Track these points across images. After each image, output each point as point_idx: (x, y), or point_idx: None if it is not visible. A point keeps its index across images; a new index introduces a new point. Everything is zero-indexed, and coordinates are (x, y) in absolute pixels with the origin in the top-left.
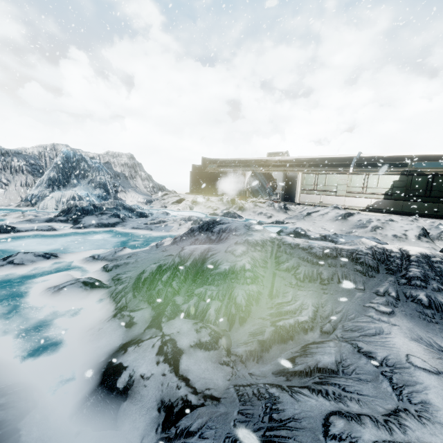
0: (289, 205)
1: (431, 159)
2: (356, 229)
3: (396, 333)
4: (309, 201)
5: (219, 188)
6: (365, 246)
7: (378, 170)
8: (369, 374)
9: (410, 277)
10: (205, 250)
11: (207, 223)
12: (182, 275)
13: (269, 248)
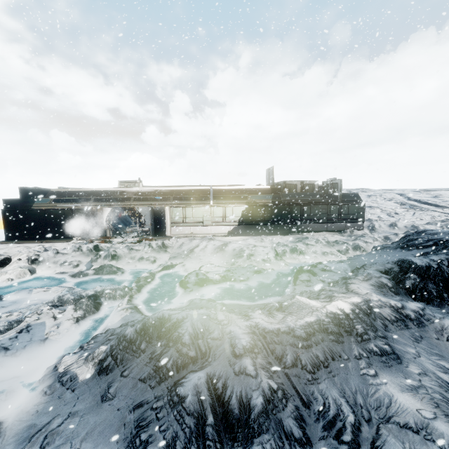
0: (165, 242)
1: (258, 192)
2: (236, 259)
3: (394, 392)
4: (181, 233)
5: (62, 230)
6: (321, 313)
7: (231, 202)
8: (422, 444)
9: (361, 334)
10: (208, 383)
11: (153, 326)
12: (216, 442)
13: (260, 344)
